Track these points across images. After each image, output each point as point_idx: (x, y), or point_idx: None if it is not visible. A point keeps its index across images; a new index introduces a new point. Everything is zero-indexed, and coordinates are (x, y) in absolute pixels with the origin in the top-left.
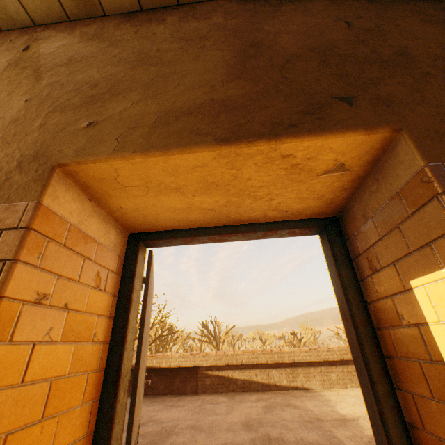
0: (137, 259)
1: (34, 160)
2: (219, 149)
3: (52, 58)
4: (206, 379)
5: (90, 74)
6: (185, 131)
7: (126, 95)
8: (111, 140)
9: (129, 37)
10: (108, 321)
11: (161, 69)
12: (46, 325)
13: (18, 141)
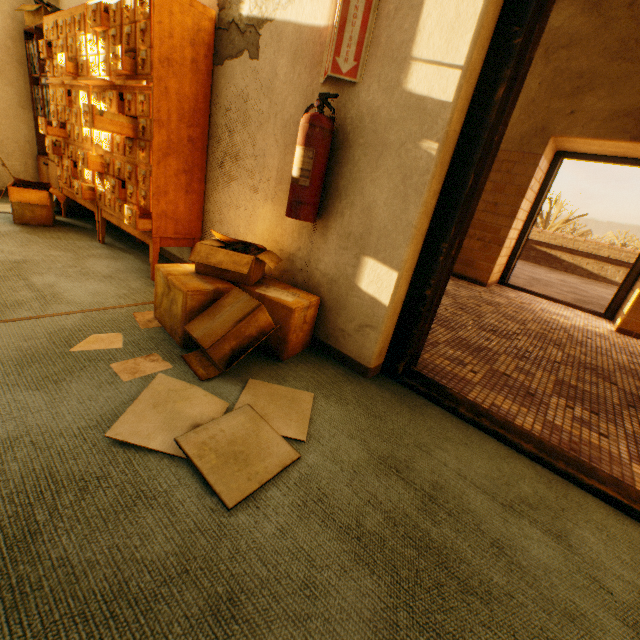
0: (556, 167)
1: (541, 132)
2: (628, 143)
3: (558, 36)
4: (531, 252)
5: (580, 64)
6: (617, 129)
7: (596, 92)
8: (579, 127)
9: (621, 15)
10: (534, 196)
11: (628, 67)
12: (528, 196)
13: (534, 118)
